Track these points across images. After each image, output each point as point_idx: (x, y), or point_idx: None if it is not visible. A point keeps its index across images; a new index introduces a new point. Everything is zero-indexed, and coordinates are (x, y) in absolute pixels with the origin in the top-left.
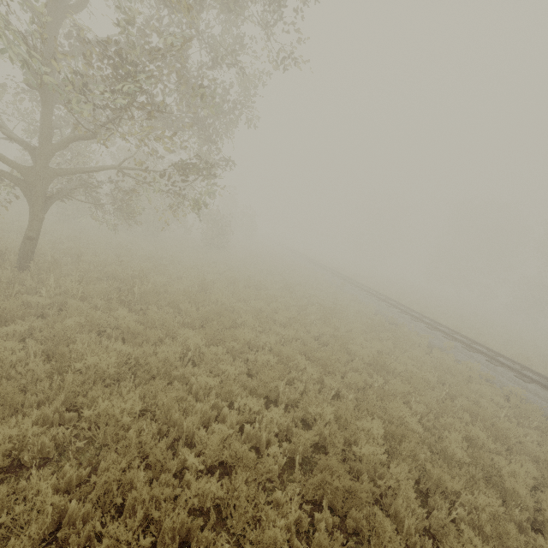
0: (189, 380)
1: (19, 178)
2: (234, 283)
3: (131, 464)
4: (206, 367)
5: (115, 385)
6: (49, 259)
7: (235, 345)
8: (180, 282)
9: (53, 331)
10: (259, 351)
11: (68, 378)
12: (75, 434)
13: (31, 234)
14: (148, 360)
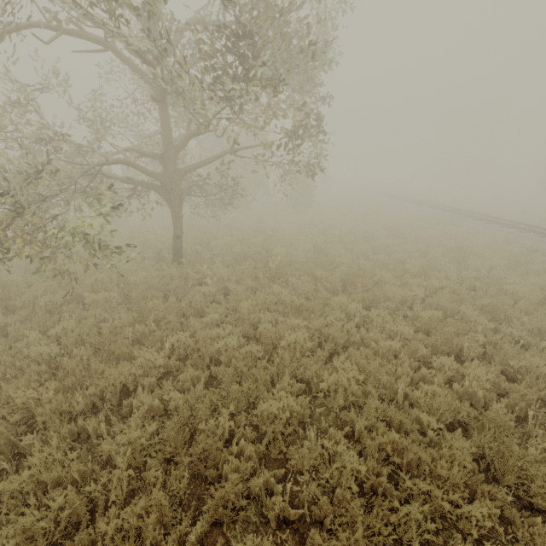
0: (368, 344)
1: (157, 185)
2: (340, 240)
3: (376, 426)
4: (376, 330)
5: (308, 355)
6: (189, 251)
7: (390, 304)
8: (294, 249)
9: (241, 315)
10: (414, 307)
11: (285, 356)
12: (308, 401)
13: (178, 233)
14: (329, 331)
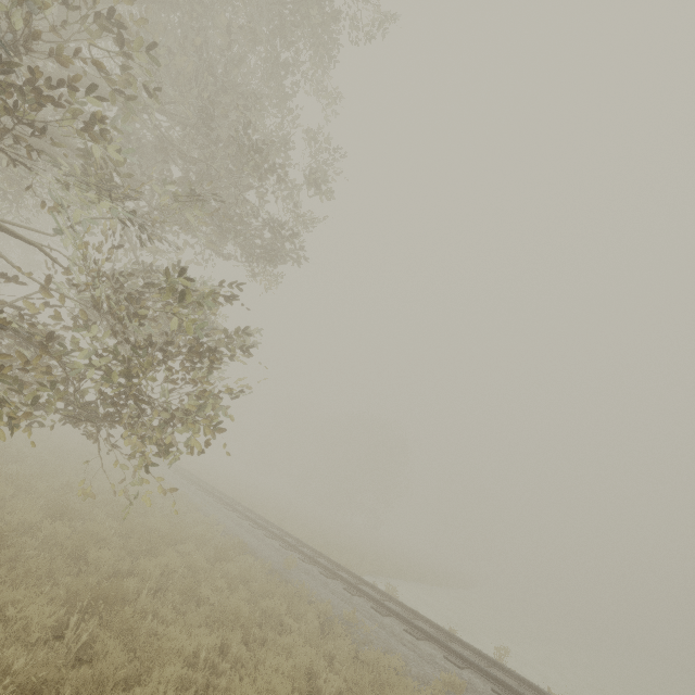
0: None
1: None
2: None
3: None
4: None
5: None
6: None
7: None
8: None
9: None
10: None
11: None
12: None
13: None
14: None
